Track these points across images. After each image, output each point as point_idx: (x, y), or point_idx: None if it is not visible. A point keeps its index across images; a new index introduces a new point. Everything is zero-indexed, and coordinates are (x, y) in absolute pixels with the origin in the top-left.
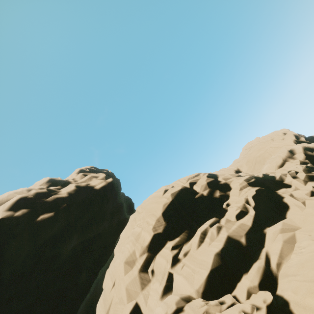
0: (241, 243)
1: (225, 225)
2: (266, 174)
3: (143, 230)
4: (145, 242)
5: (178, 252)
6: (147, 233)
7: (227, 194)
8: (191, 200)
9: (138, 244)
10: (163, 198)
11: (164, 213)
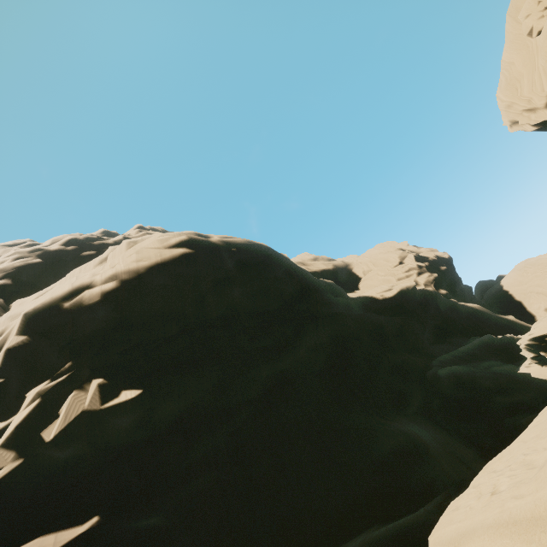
0: None
1: None
2: None
3: None
4: None
5: None
6: None
7: None
8: None
9: None
10: None
11: None
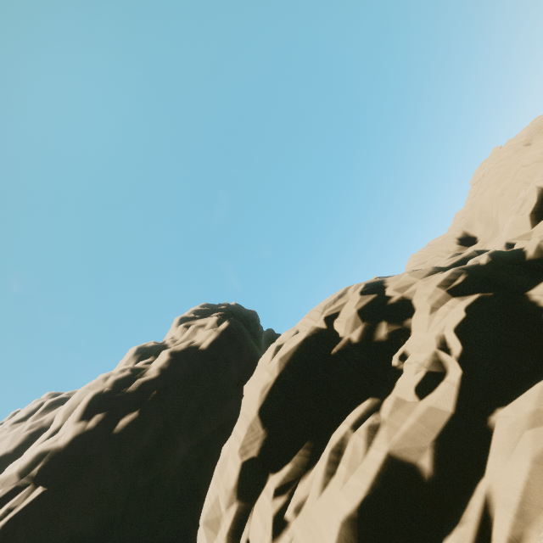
0: (420, 472)
1: (389, 419)
2: (508, 245)
3: (231, 451)
4: (230, 480)
5: (288, 501)
6: (232, 461)
7: (406, 325)
8: (324, 361)
9: (221, 482)
10: (265, 373)
11: (262, 409)
